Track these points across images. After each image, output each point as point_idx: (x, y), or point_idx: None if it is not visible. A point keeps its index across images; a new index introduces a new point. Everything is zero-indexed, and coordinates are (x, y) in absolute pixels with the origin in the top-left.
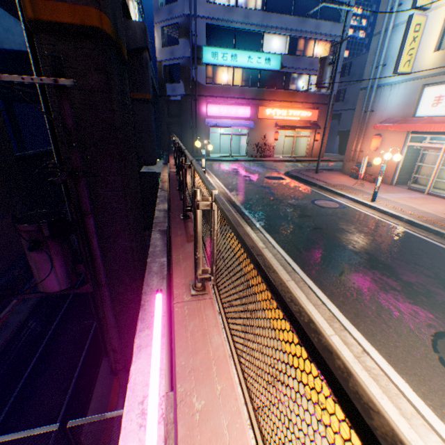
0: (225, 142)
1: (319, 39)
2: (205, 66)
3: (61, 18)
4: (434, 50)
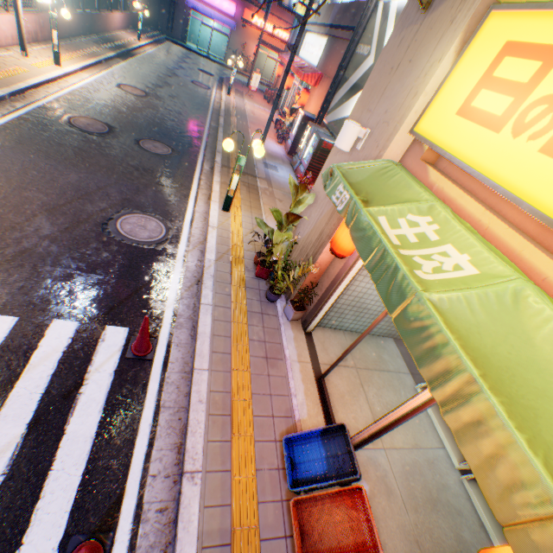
0: (213, 38)
1: None
2: None
3: None
4: (315, 4)
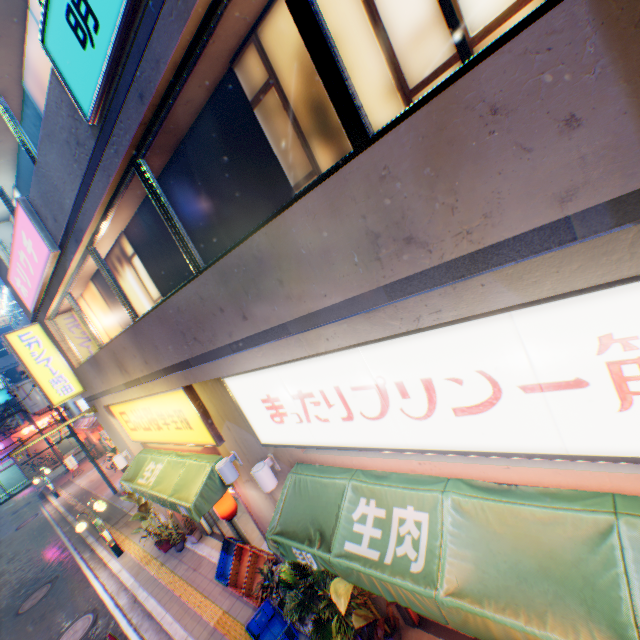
0: (0, 479)
1: None
2: None
3: None
4: None
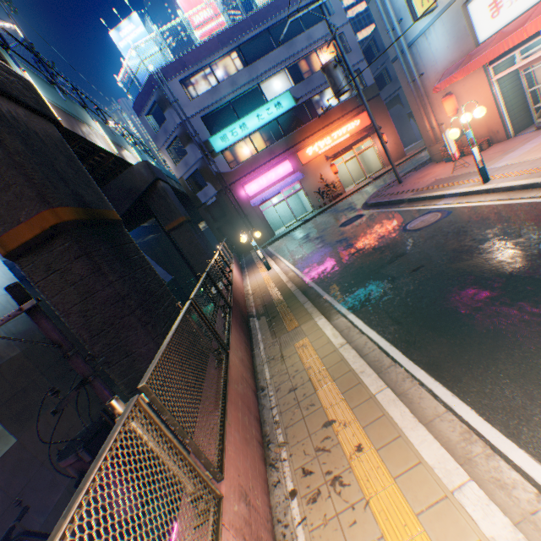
0: (284, 209)
1: (319, 47)
2: (221, 154)
3: (25, 237)
4: None
